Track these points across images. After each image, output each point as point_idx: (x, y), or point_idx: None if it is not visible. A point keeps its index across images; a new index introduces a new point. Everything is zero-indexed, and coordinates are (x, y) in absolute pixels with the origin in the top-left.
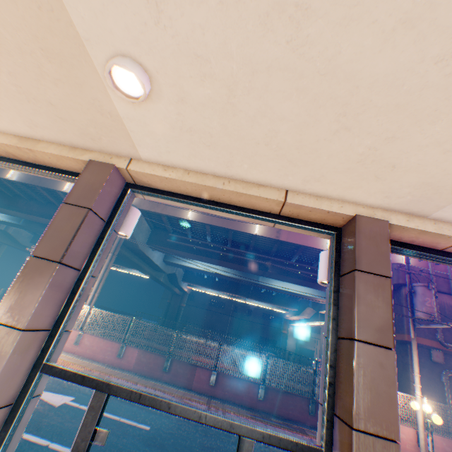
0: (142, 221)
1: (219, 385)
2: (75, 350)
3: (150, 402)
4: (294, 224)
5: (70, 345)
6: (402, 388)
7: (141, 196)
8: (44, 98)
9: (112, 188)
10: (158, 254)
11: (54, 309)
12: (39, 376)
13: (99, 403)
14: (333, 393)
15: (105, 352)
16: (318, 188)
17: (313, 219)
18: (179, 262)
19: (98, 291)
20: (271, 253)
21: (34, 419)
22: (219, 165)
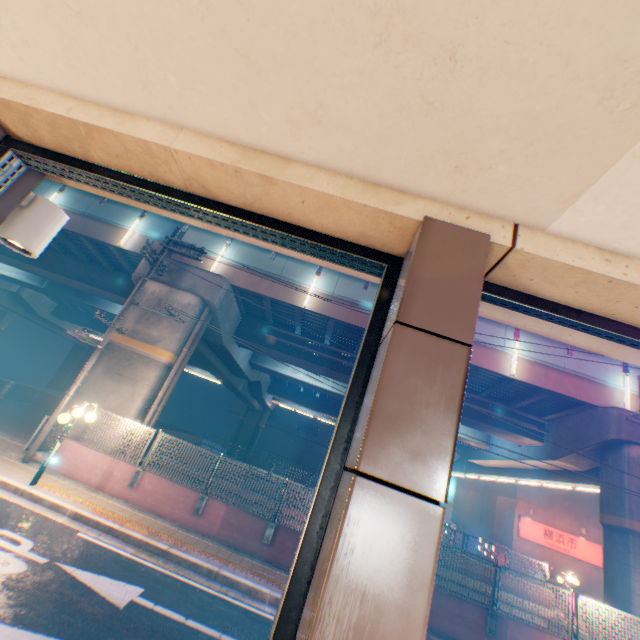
0: (232, 303)
1: None
2: (128, 496)
3: None
4: None
5: (121, 486)
6: (616, 599)
7: None
8: (448, 34)
9: None
10: (244, 353)
11: None
12: None
13: None
14: None
15: (175, 503)
16: None
17: None
18: (272, 367)
19: (162, 403)
20: None
21: (94, 638)
22: None
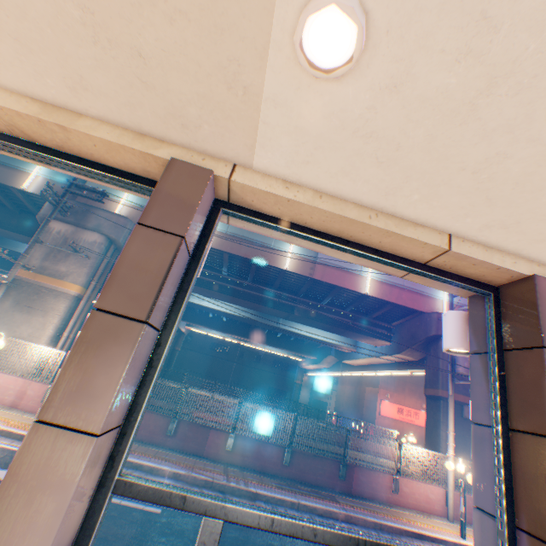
0: None
1: (238, 450)
2: None
3: (288, 530)
4: (444, 278)
5: (35, 403)
6: (431, 445)
7: (223, 220)
8: (131, 42)
9: (204, 207)
10: None
11: (128, 394)
12: (109, 499)
13: (213, 536)
14: (511, 499)
15: None
16: (497, 236)
17: (466, 274)
18: None
19: (74, 331)
20: (300, 292)
21: None
22: (374, 191)
